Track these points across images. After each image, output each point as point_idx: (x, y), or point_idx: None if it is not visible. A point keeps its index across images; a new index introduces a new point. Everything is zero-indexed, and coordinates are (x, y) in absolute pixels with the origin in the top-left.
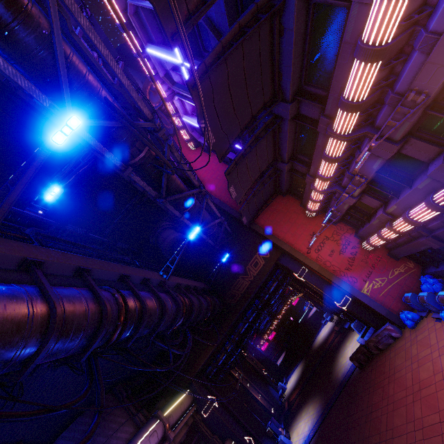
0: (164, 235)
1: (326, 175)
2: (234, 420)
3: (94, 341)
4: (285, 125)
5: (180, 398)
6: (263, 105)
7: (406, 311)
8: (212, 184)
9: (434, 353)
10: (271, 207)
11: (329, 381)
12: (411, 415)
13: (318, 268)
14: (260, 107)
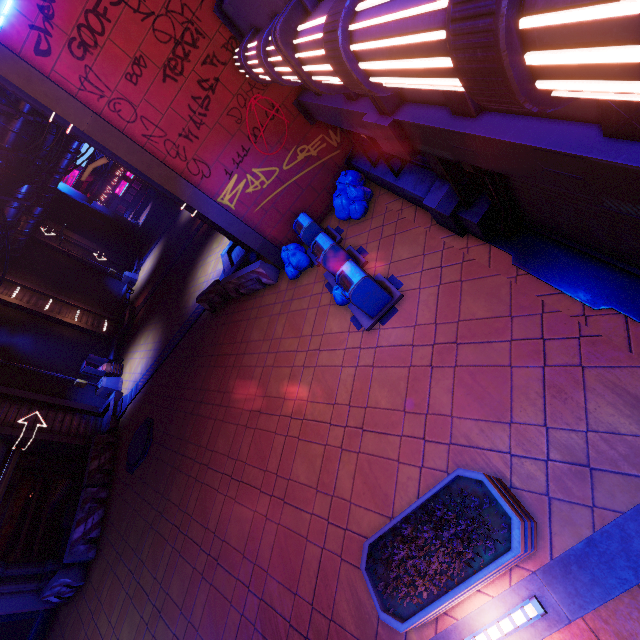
0: None
1: None
2: None
3: None
4: None
5: None
6: None
7: (291, 252)
8: None
9: (300, 356)
10: None
11: (179, 304)
12: (237, 447)
13: (89, 126)
14: None
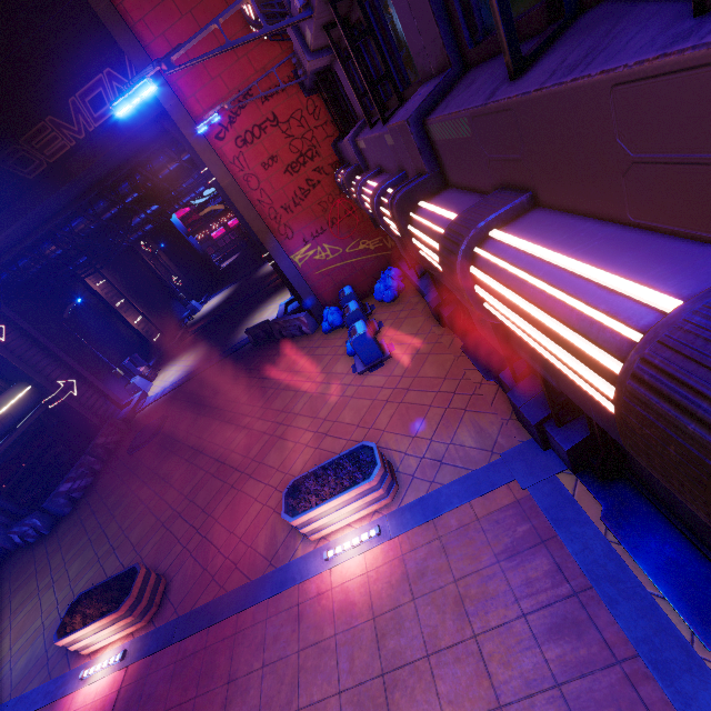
0: None
1: None
2: (49, 357)
3: None
4: None
5: None
6: None
7: (331, 311)
8: None
9: (306, 385)
10: None
11: (229, 336)
12: (230, 440)
13: (227, 185)
14: None
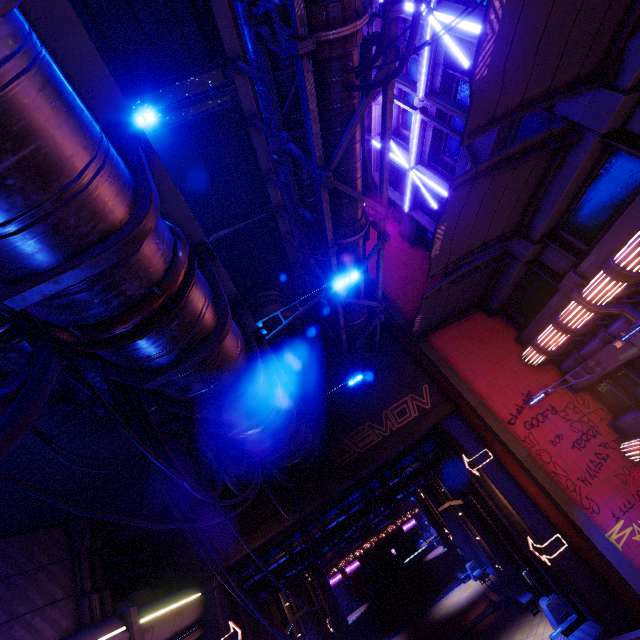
0: (269, 308)
1: (631, 265)
2: None
3: (70, 264)
4: (581, 151)
5: (180, 601)
6: (573, 81)
7: None
8: (374, 261)
9: None
10: (462, 326)
11: None
12: None
13: (524, 457)
14: (567, 81)
